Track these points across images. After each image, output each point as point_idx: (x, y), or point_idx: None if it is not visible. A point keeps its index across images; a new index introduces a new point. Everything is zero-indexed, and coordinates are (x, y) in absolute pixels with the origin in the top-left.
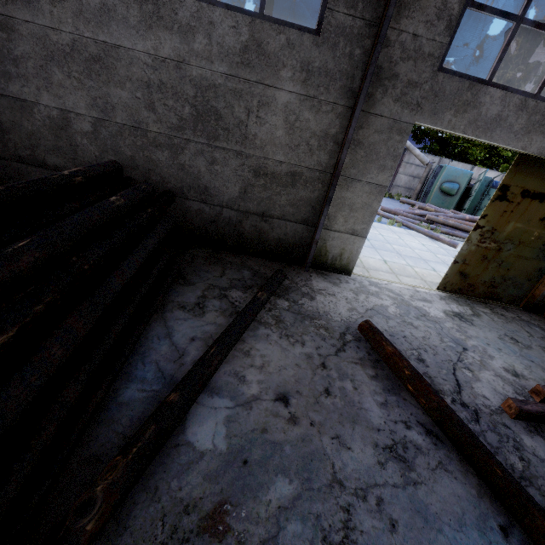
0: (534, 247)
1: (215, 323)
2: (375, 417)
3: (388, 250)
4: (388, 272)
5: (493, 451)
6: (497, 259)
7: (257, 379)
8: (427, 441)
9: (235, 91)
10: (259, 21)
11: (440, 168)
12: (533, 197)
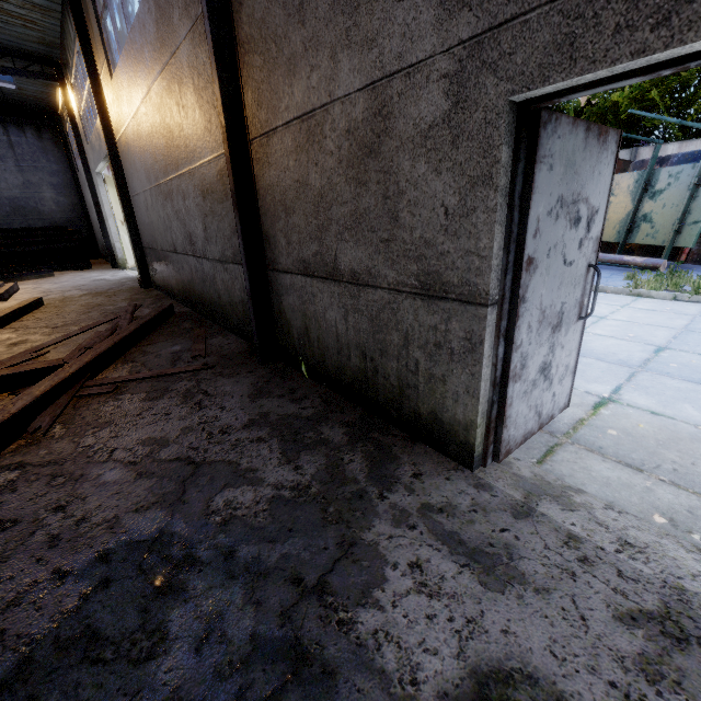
0: None
1: None
2: None
3: None
4: None
5: None
6: None
7: None
8: None
9: None
10: None
11: None
12: None
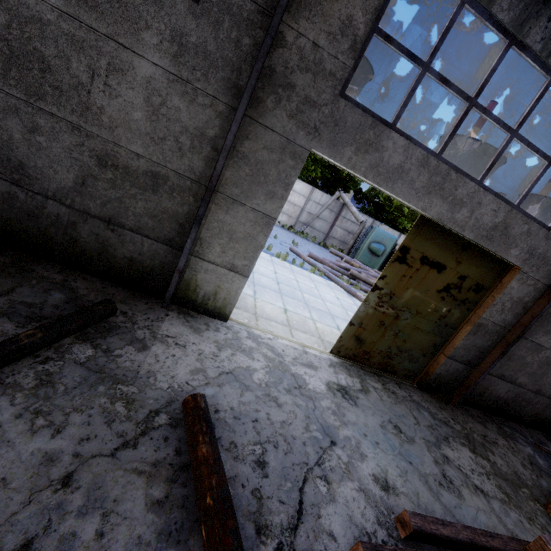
0: (430, 320)
1: None
2: None
3: (296, 298)
4: (283, 323)
5: None
6: (395, 327)
7: None
8: None
9: (73, 38)
10: None
11: (371, 228)
12: (432, 266)
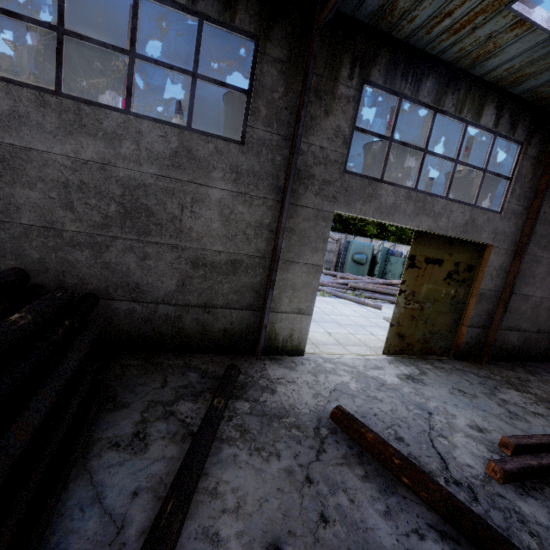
0: (445, 302)
1: (164, 457)
2: (385, 537)
3: (328, 321)
4: (336, 344)
5: (506, 535)
6: (423, 317)
7: (235, 531)
8: (446, 549)
9: (167, 189)
10: (187, 133)
11: (348, 243)
12: (434, 263)
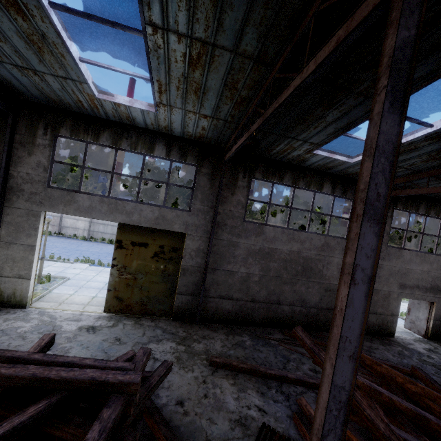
0: (157, 275)
1: None
2: None
3: None
4: (83, 304)
5: None
6: (137, 285)
7: None
8: None
9: None
10: None
11: None
12: (140, 245)
